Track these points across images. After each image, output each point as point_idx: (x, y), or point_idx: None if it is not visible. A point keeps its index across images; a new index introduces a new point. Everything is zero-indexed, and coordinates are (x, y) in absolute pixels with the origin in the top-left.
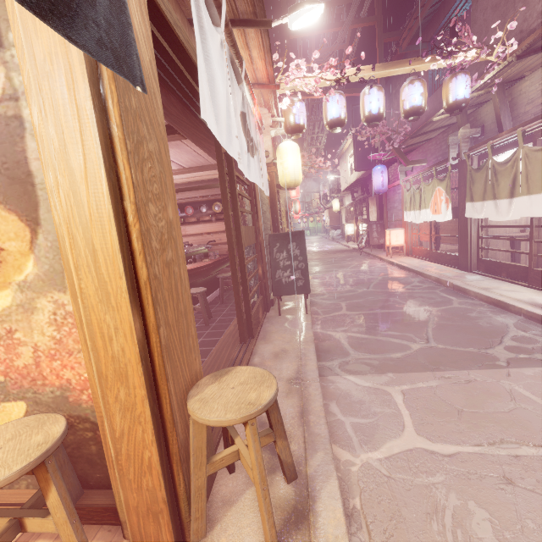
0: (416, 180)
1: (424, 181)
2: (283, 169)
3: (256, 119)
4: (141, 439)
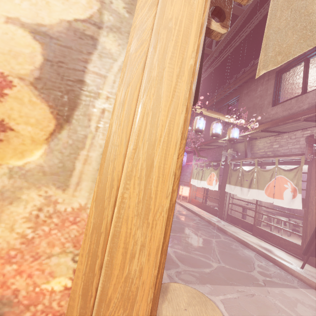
0: (200, 165)
1: (204, 167)
2: None
3: None
4: None
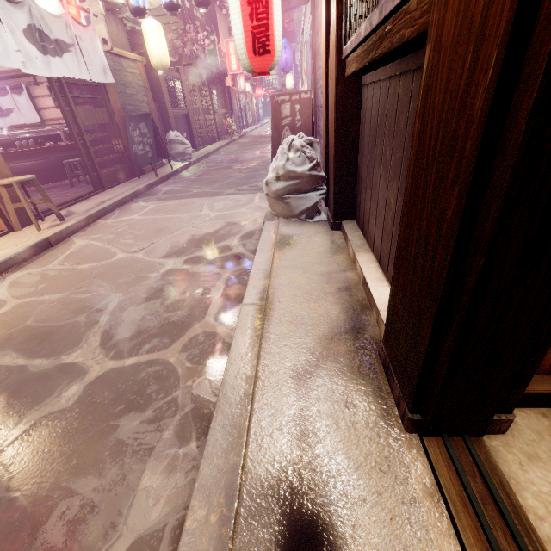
0: None
1: None
2: (149, 51)
3: (69, 16)
4: None
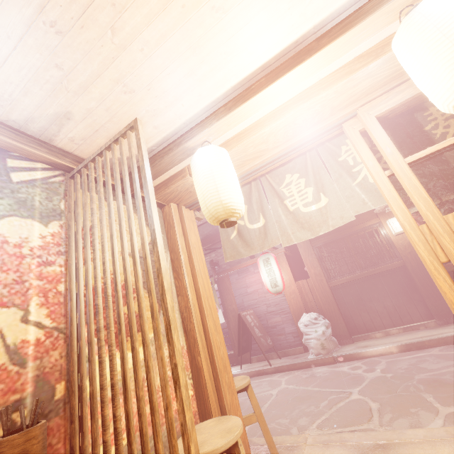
0: None
1: None
2: None
3: None
4: (235, 404)
